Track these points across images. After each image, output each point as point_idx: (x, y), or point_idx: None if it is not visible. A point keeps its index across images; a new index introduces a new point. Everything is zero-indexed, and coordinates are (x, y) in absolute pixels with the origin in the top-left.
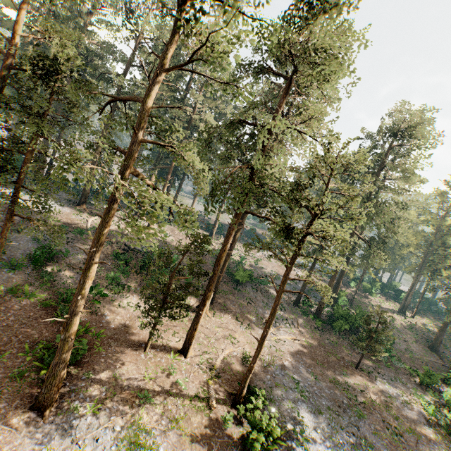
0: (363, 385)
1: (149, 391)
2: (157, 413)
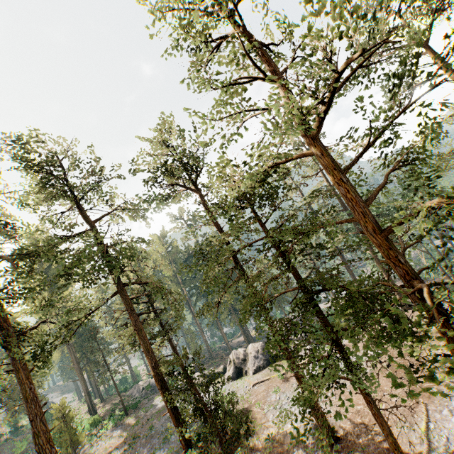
0: (106, 453)
1: (264, 451)
2: (265, 434)
